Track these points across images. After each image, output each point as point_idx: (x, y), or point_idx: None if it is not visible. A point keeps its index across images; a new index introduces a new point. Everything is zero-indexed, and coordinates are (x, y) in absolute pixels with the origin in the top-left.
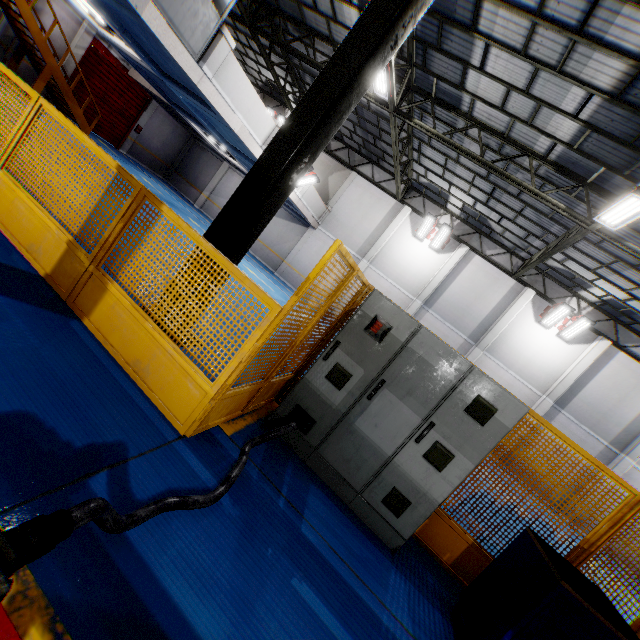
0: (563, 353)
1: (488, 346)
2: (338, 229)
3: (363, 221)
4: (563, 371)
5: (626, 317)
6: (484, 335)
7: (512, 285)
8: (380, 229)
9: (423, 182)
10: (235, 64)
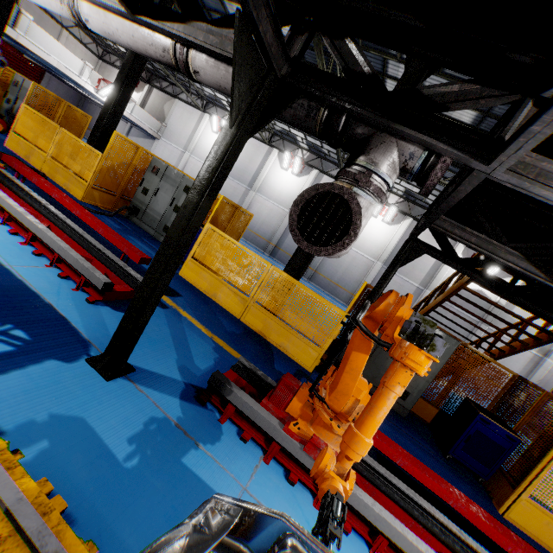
0: (297, 183)
1: (257, 188)
2: (172, 137)
3: (185, 129)
4: (298, 194)
5: (319, 152)
6: (254, 182)
7: (267, 149)
8: (194, 131)
9: (208, 95)
10: (38, 29)
